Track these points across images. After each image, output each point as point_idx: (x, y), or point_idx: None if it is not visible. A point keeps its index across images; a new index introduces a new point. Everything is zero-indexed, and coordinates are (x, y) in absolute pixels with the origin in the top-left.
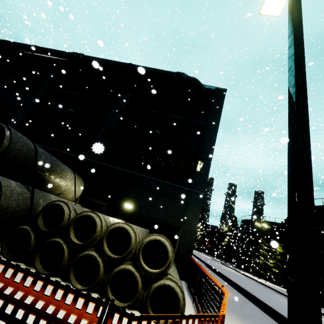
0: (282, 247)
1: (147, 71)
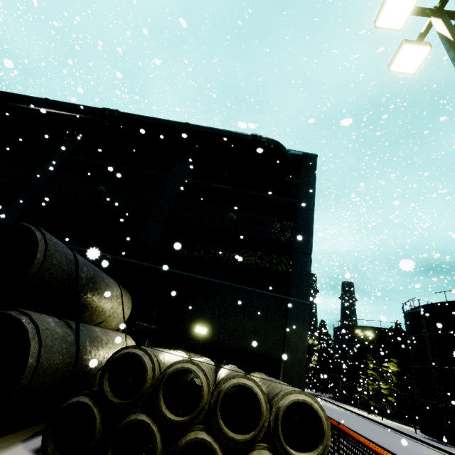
0: (397, 364)
1: (211, 132)
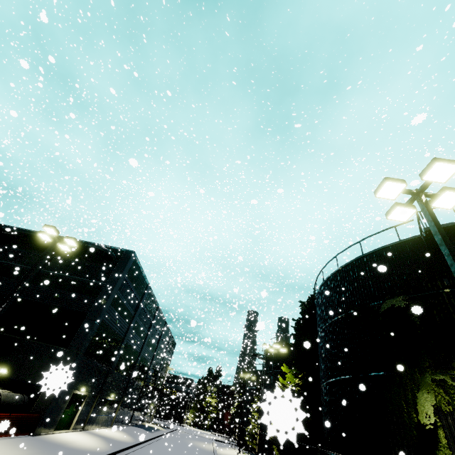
0: None
1: None
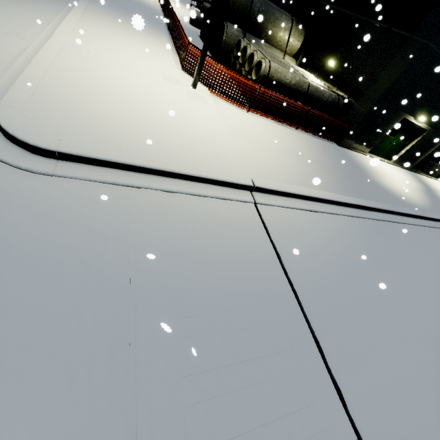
0: None
1: None
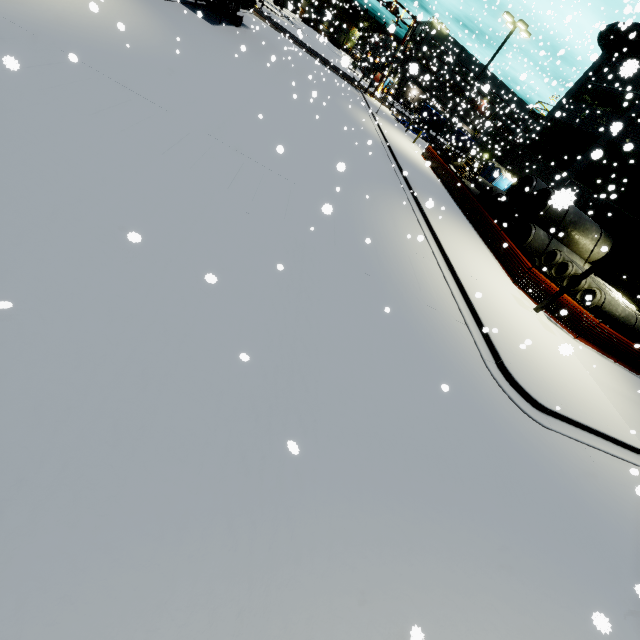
0: None
1: None
